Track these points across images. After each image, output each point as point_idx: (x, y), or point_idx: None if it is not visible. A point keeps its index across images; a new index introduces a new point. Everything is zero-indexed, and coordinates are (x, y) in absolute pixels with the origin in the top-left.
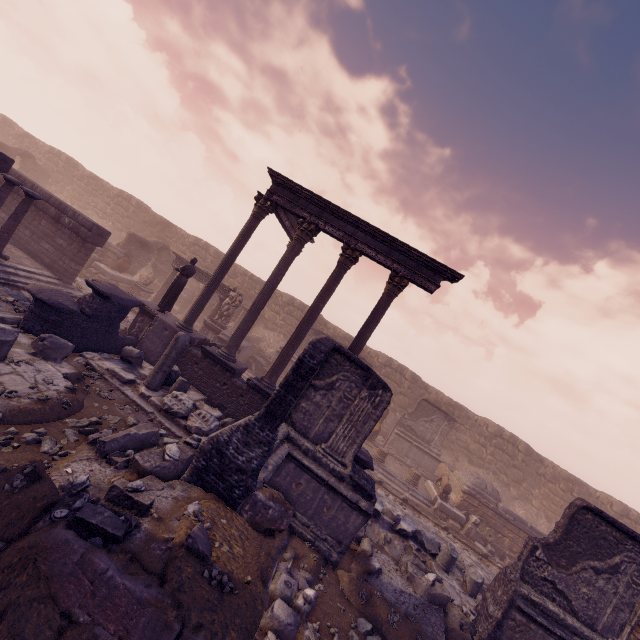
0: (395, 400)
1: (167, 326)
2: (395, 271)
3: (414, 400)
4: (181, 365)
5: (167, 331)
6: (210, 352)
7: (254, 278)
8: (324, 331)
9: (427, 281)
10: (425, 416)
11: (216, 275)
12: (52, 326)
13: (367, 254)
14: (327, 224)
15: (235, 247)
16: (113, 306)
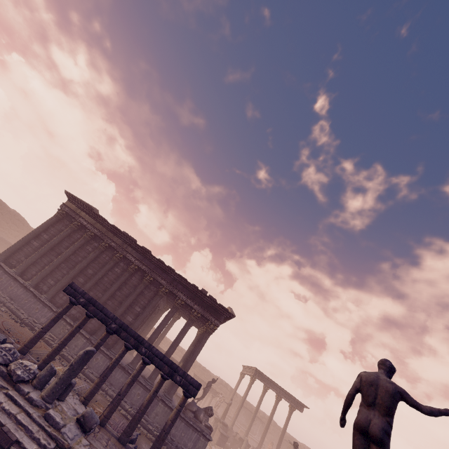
0: (268, 437)
1: (229, 429)
2: (292, 405)
3: (275, 436)
4: (232, 444)
5: (229, 431)
6: (243, 439)
7: (204, 368)
8: (236, 398)
9: (300, 409)
10: (286, 448)
11: (241, 406)
12: (225, 443)
13: (284, 399)
14: (272, 387)
15: (246, 395)
16: (227, 429)
